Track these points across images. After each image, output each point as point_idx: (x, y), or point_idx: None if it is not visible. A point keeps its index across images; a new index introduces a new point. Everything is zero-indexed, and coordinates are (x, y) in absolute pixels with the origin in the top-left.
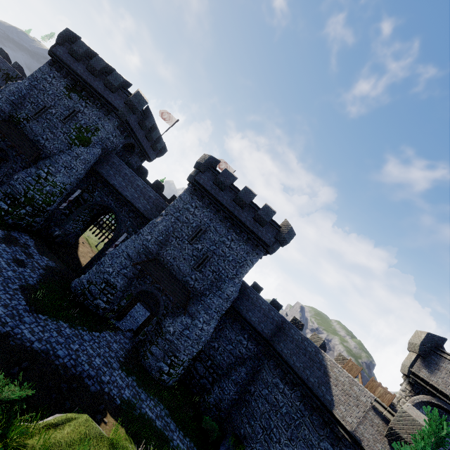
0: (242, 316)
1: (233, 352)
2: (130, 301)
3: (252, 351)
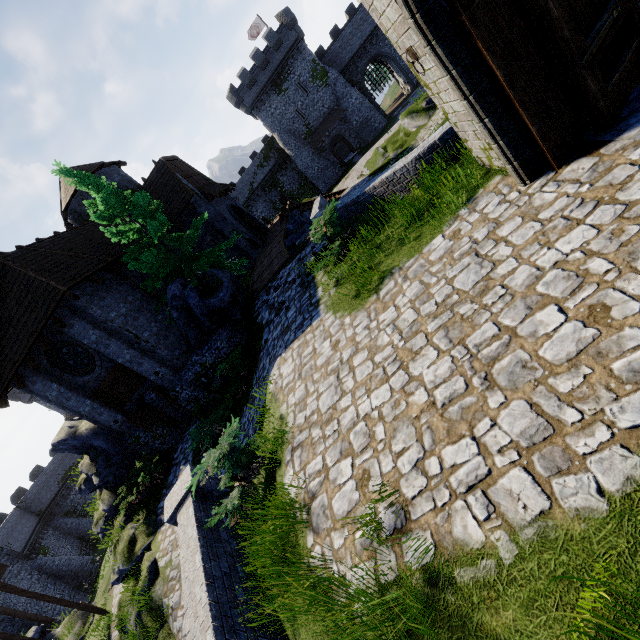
0: None
1: None
2: None
3: None
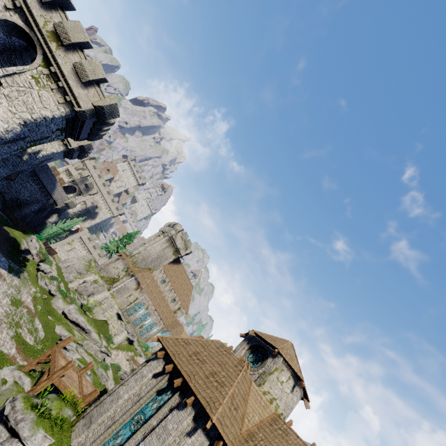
0: None
1: None
2: None
3: None
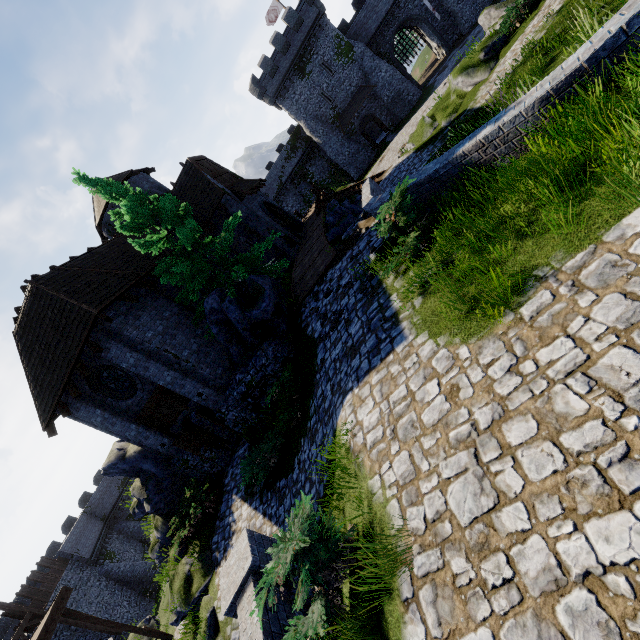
0: None
1: None
2: None
3: None
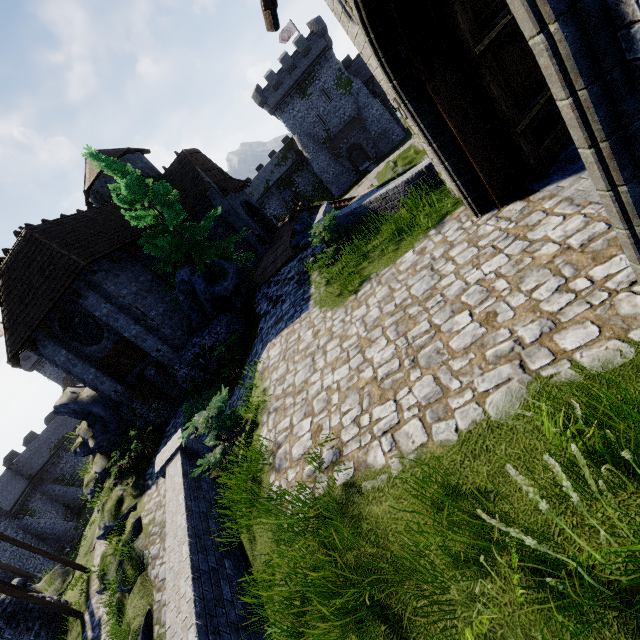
0: None
1: None
2: None
3: None
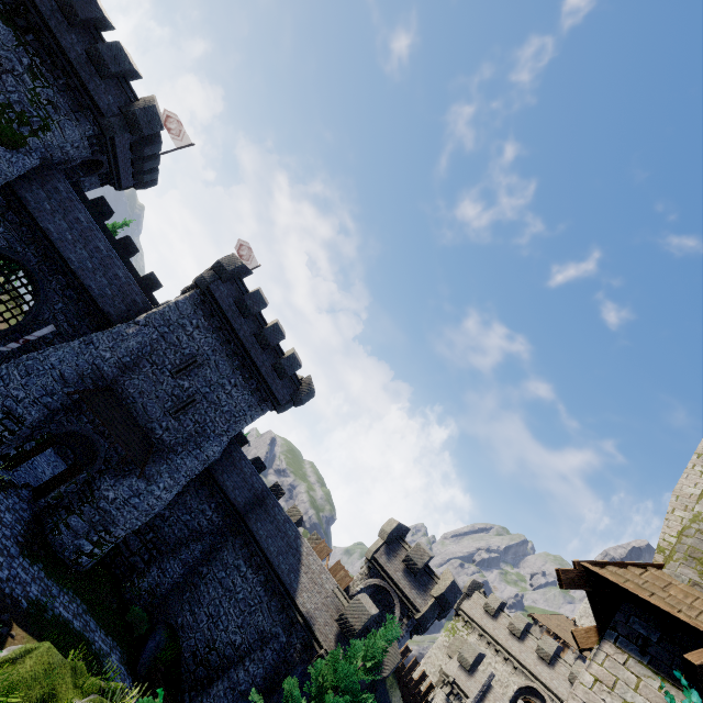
0: (217, 480)
1: (190, 524)
2: (41, 444)
3: (217, 524)
